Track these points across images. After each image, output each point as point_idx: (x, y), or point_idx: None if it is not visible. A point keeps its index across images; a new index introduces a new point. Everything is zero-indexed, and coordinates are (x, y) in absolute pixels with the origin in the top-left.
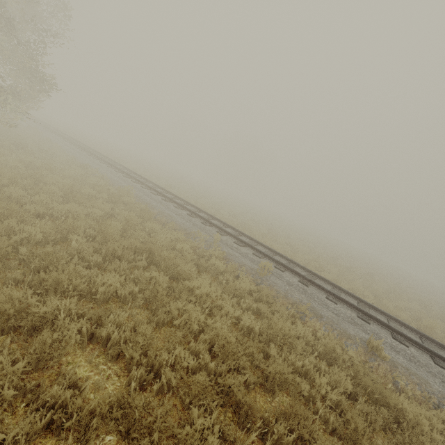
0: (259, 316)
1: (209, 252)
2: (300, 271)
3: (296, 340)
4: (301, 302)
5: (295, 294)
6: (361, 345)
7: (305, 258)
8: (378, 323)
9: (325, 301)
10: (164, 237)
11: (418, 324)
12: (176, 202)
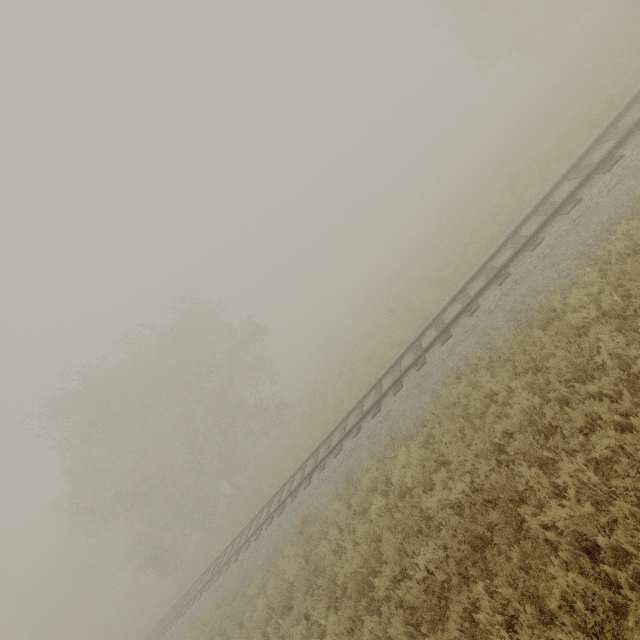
0: None
1: None
2: None
3: None
4: None
5: None
6: None
7: None
8: None
9: None
10: None
11: None
12: None
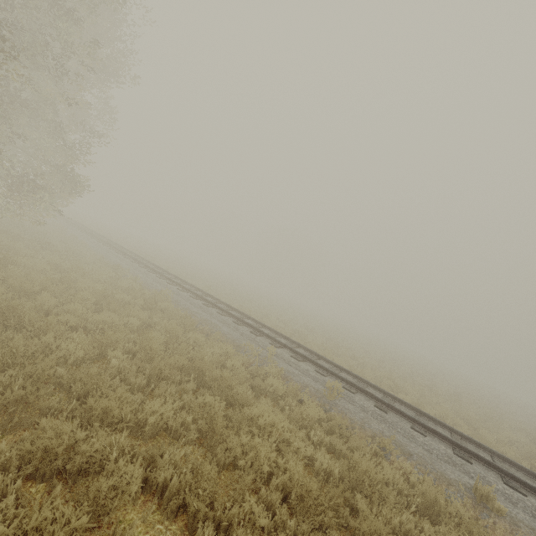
0: (333, 454)
1: (263, 369)
2: (374, 392)
3: (386, 487)
4: (382, 435)
5: (373, 423)
6: (467, 494)
7: (375, 375)
8: (482, 462)
9: (411, 432)
10: (211, 351)
11: (532, 463)
12: (220, 307)
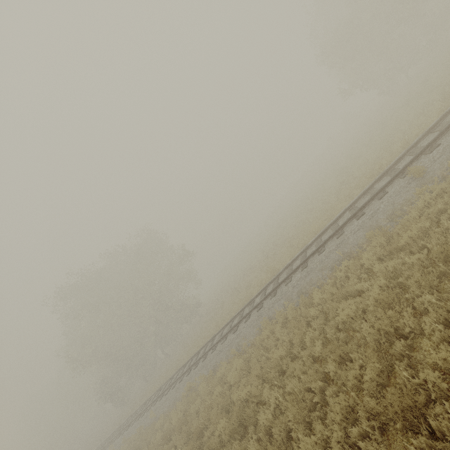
0: None
1: None
2: None
3: None
4: None
5: None
6: None
7: None
8: None
9: None
10: None
11: None
12: None
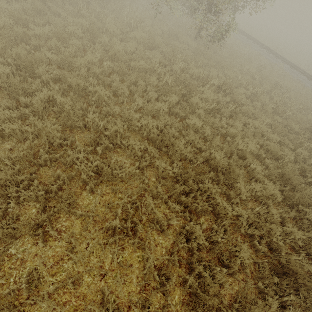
0: None
1: None
2: None
3: None
4: None
5: None
6: None
7: None
8: None
9: None
10: None
11: None
12: (298, 70)
